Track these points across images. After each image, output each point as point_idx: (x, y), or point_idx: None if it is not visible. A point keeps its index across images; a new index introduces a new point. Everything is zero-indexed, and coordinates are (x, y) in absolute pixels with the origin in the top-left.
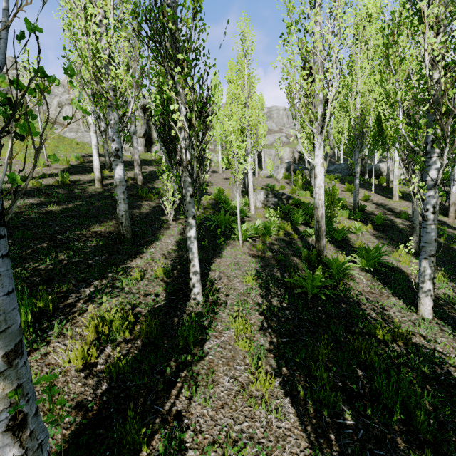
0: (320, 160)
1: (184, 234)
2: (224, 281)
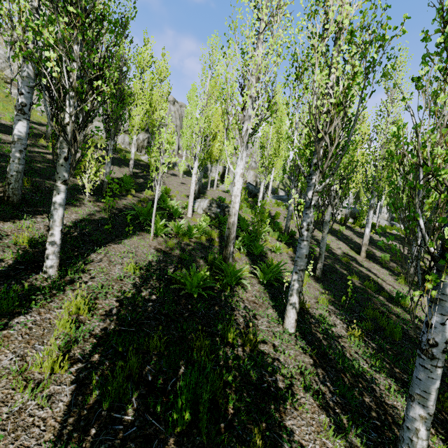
0: (240, 170)
1: (93, 215)
2: (102, 265)
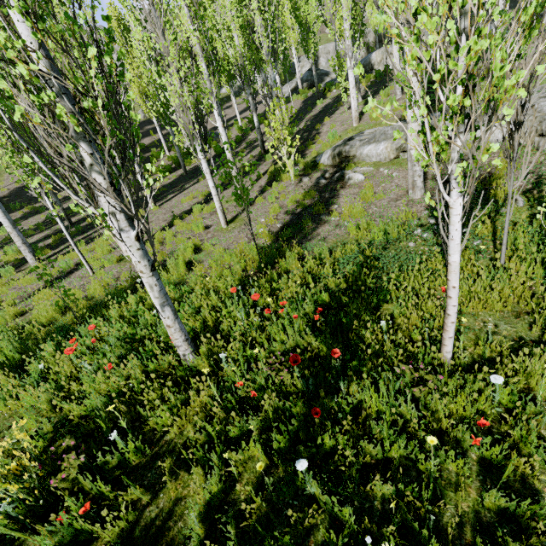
0: None
1: None
2: None
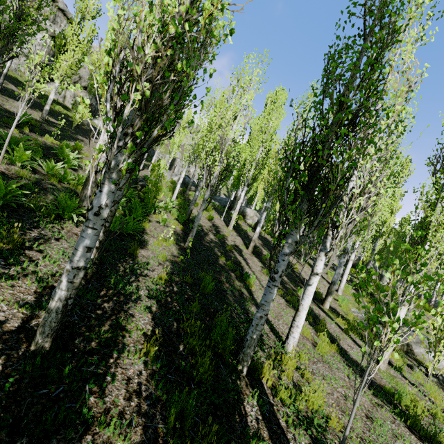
0: None
1: None
2: None
